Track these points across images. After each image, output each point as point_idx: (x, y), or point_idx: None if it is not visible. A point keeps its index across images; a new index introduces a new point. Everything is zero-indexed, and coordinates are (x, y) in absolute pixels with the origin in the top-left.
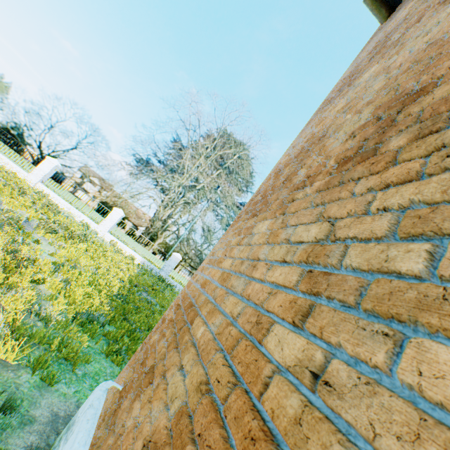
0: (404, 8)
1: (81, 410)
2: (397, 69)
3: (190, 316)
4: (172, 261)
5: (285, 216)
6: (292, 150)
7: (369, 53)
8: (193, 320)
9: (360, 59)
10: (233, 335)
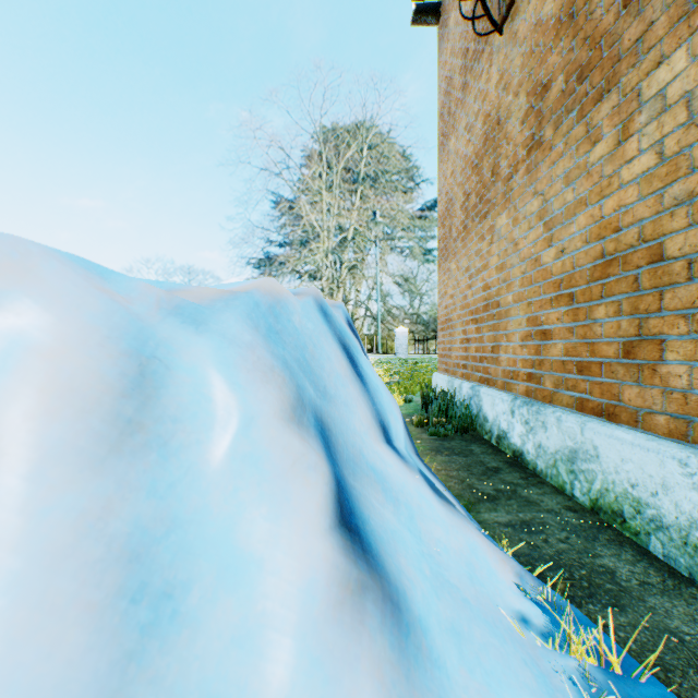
0: (446, 42)
1: (433, 383)
2: (460, 160)
3: (448, 320)
4: (400, 339)
5: (456, 259)
6: (440, 200)
7: (444, 98)
8: (450, 320)
9: (441, 94)
10: (461, 305)
